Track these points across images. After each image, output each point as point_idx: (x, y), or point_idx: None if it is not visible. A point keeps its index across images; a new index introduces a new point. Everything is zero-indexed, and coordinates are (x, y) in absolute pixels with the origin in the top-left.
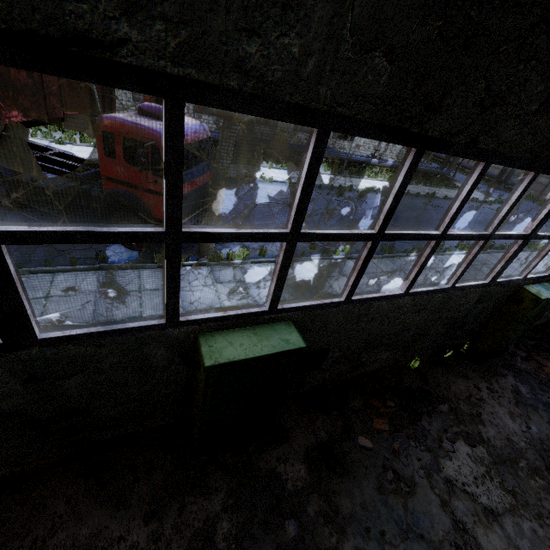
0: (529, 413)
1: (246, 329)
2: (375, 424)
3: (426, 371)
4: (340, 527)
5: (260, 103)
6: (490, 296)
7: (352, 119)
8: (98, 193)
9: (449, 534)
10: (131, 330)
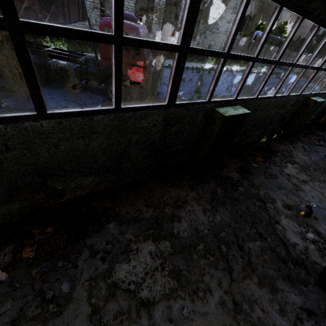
0: (310, 154)
1: (227, 107)
2: (256, 160)
3: (268, 143)
4: (257, 188)
5: None
6: (297, 102)
7: (291, 1)
8: (93, 70)
9: (293, 187)
10: (197, 103)
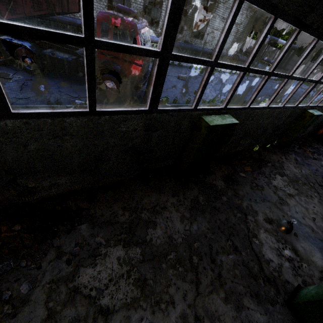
0: (301, 167)
1: (215, 116)
2: (245, 169)
3: (260, 152)
4: (241, 198)
5: (264, 3)
6: (293, 114)
7: (286, 12)
8: None
9: (278, 200)
10: (182, 110)
